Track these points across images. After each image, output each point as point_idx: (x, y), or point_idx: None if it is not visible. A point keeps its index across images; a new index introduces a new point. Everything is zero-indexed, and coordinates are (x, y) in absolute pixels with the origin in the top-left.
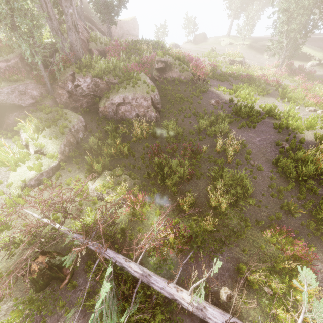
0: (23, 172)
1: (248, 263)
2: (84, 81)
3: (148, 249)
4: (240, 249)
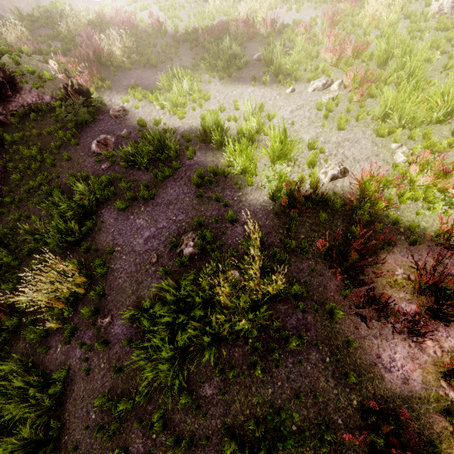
0: None
1: None
2: None
3: None
4: None
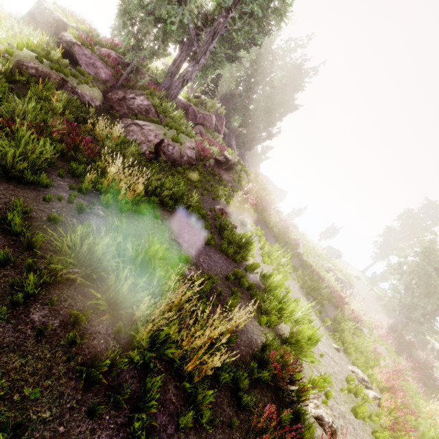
0: None
1: None
2: (143, 100)
3: None
4: None
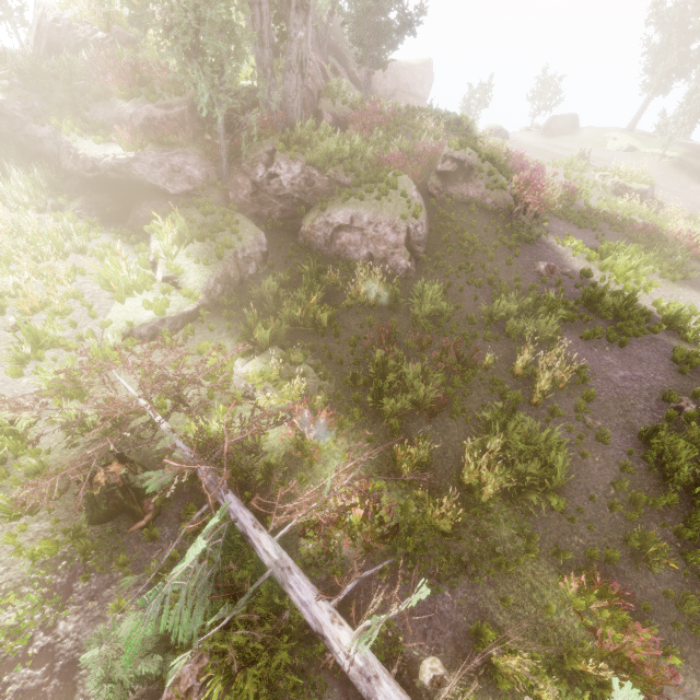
0: (135, 309)
1: (504, 629)
2: (289, 168)
3: (303, 520)
4: (497, 594)
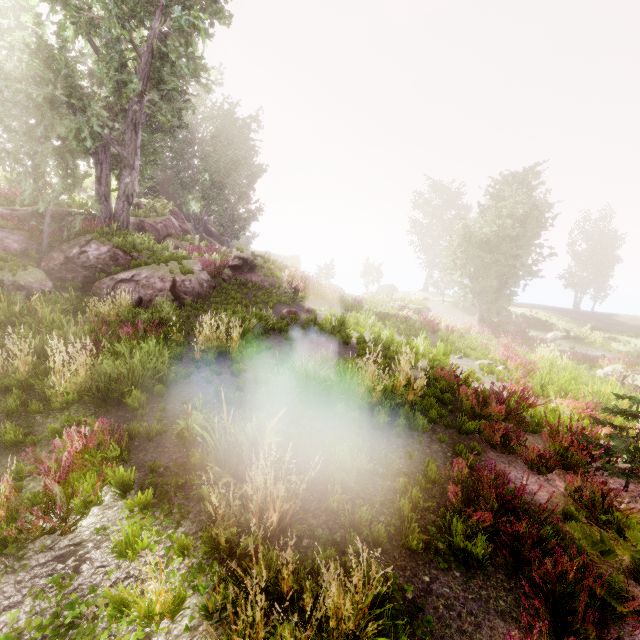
0: None
1: None
2: (97, 248)
3: None
4: None
